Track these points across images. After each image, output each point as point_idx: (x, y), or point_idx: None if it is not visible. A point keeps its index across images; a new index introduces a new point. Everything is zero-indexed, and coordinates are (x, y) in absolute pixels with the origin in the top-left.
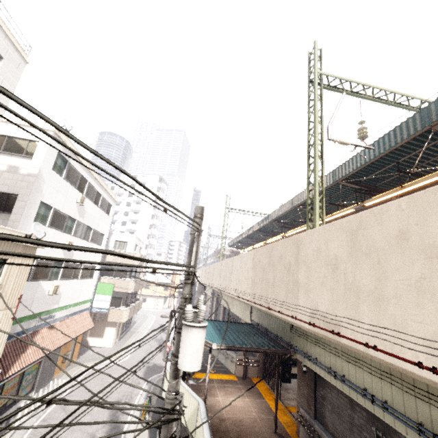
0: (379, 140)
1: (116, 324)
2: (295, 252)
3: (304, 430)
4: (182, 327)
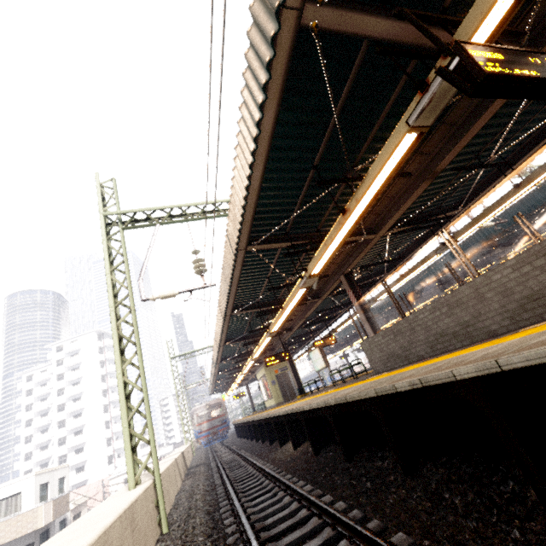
0: (223, 268)
1: None
2: None
3: None
4: None
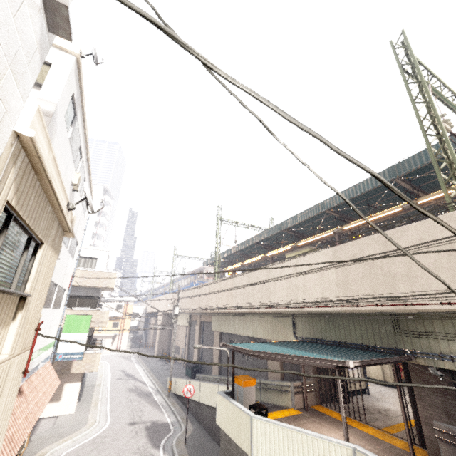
0: None
1: (81, 375)
2: None
3: (451, 448)
4: None
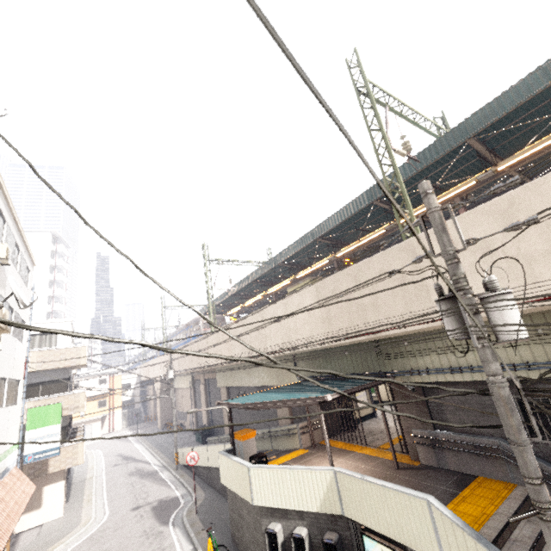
0: (419, 155)
1: (64, 473)
2: (409, 258)
3: (425, 448)
4: (493, 300)
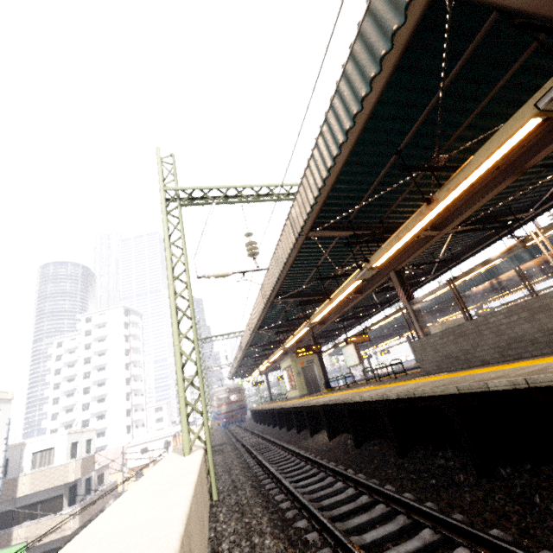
0: (275, 252)
1: None
2: None
3: None
4: None
